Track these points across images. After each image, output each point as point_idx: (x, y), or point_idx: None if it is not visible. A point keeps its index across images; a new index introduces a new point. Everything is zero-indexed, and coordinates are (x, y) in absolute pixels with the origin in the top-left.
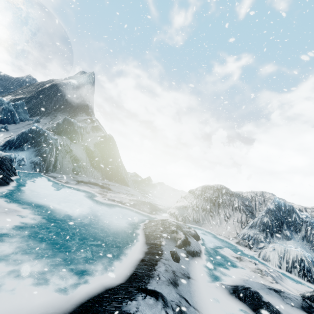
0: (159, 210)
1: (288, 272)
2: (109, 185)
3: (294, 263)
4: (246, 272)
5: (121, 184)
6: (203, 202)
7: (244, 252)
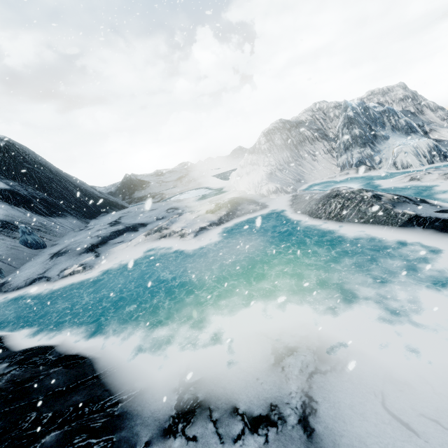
0: (251, 198)
1: (431, 164)
2: (118, 222)
3: (430, 153)
4: (446, 183)
5: (113, 210)
6: (281, 155)
7: (382, 175)
